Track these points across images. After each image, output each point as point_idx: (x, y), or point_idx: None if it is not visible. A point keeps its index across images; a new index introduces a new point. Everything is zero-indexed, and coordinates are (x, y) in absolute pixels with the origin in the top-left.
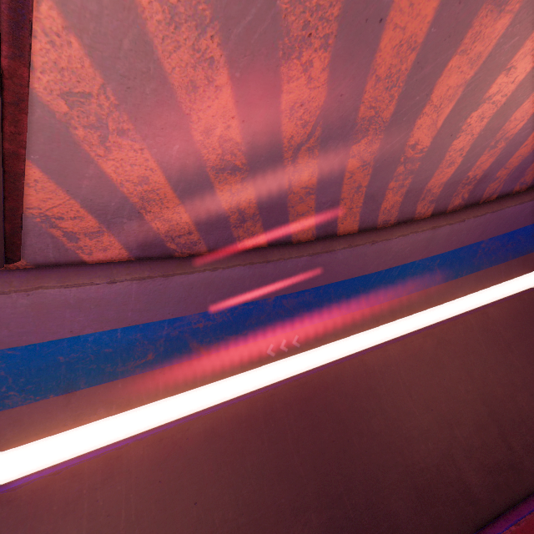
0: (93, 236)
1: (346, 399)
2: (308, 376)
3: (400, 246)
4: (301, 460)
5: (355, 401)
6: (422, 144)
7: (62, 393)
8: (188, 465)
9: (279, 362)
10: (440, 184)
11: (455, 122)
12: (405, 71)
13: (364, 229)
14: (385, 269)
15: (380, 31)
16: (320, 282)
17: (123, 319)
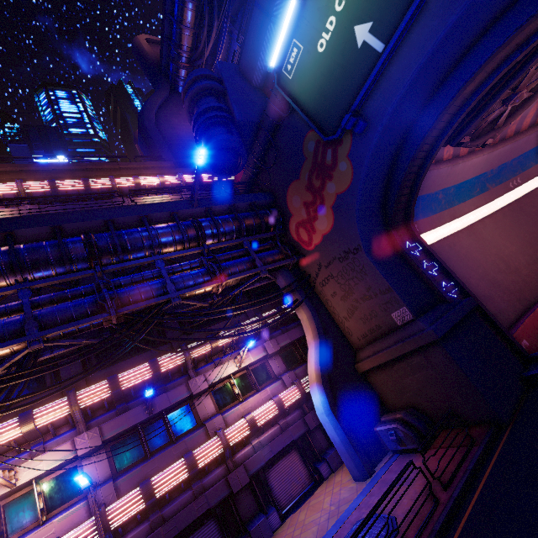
0: None
1: None
2: (528, 194)
3: None
4: None
5: None
6: None
7: (463, 202)
8: (503, 224)
9: (511, 193)
10: None
11: None
12: None
13: None
14: None
15: None
16: (527, 150)
17: (477, 172)
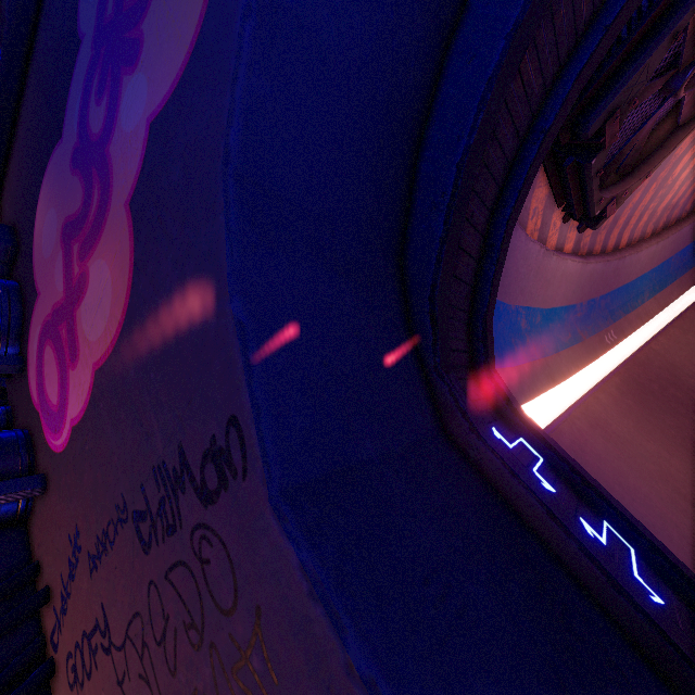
0: (573, 230)
1: (664, 371)
2: (633, 359)
3: (643, 258)
4: (676, 405)
5: (669, 372)
6: (675, 175)
7: (556, 352)
8: (628, 407)
9: (606, 355)
10: (661, 209)
11: (690, 160)
12: None
13: (627, 245)
14: (634, 279)
15: None
16: (614, 286)
17: (567, 297)
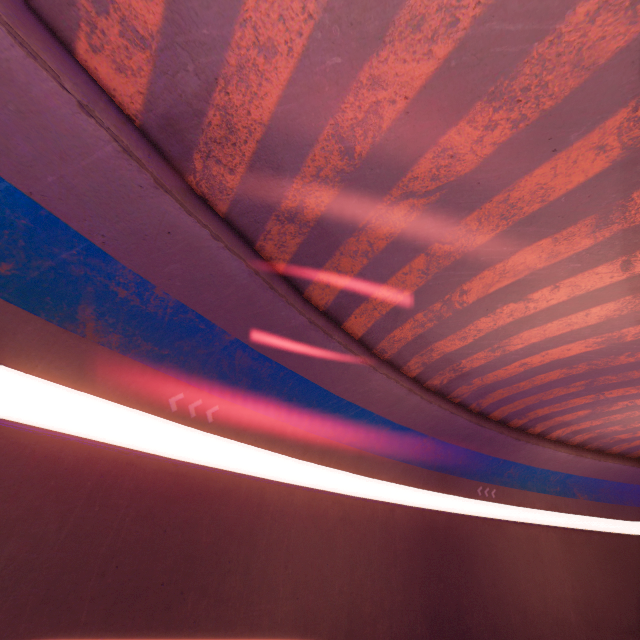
0: (129, 34)
1: (217, 529)
2: (192, 468)
3: (377, 385)
4: (97, 593)
5: (224, 538)
6: (468, 297)
7: None
8: None
9: (167, 427)
10: (442, 352)
11: (498, 299)
12: (523, 214)
13: (363, 342)
14: (349, 400)
15: (546, 158)
16: (290, 362)
17: (31, 174)
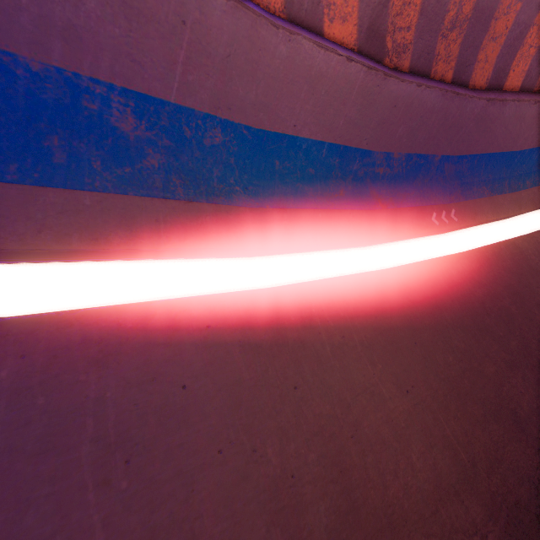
0: None
1: (513, 275)
2: (470, 251)
3: None
4: (494, 322)
5: (521, 278)
6: None
7: (276, 206)
8: (393, 308)
9: (433, 240)
10: None
11: None
12: None
13: (523, 89)
14: (529, 148)
15: None
16: (478, 148)
17: (334, 128)
